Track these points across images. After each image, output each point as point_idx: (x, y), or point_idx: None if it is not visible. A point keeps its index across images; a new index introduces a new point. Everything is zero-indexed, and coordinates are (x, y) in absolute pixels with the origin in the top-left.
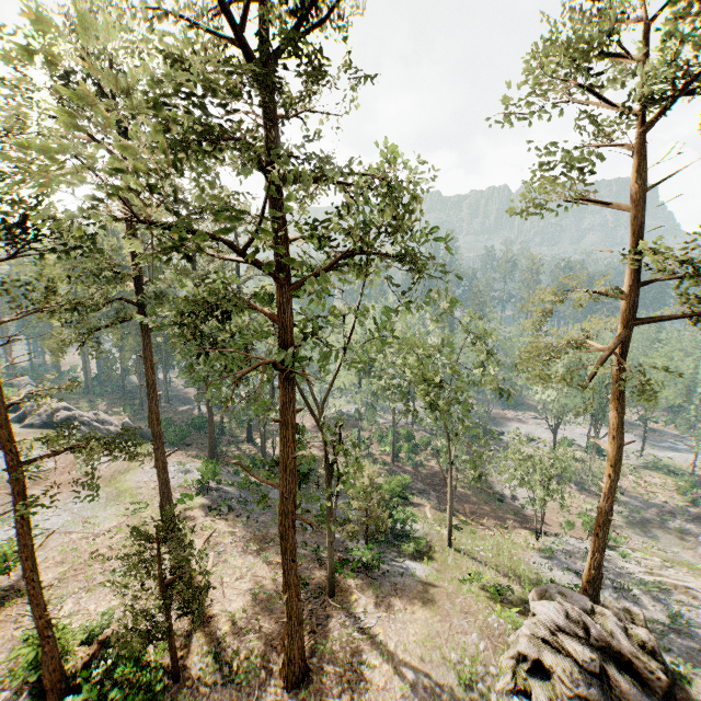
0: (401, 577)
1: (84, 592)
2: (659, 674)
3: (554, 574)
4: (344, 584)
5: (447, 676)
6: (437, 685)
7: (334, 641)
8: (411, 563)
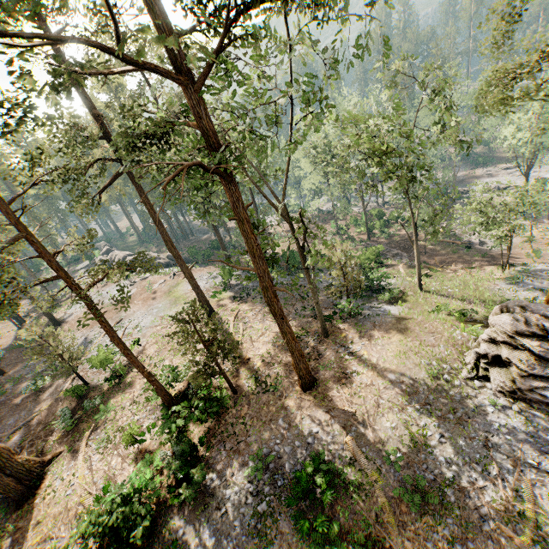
0: (378, 317)
1: (173, 356)
2: None
3: (518, 294)
4: (335, 328)
5: (418, 374)
6: (411, 380)
7: (332, 362)
8: (387, 307)
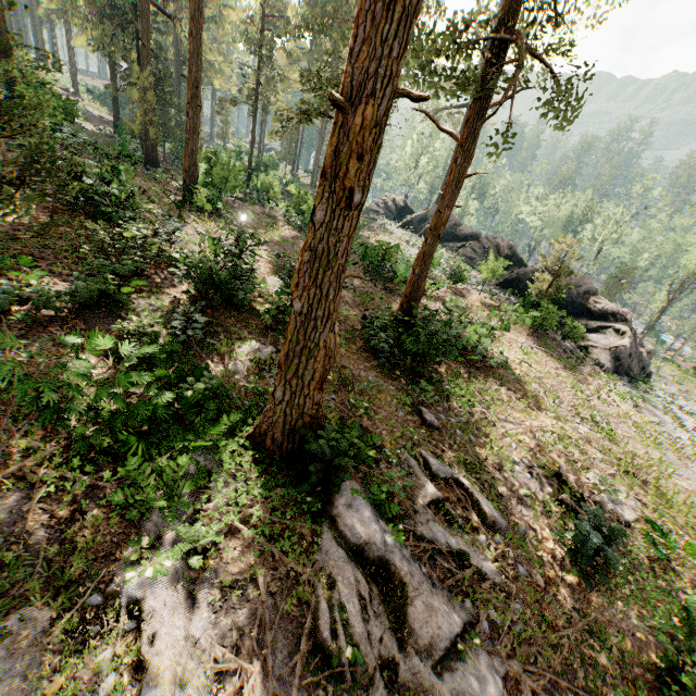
0: None
1: None
2: (400, 204)
3: None
4: None
5: None
6: None
7: None
8: None
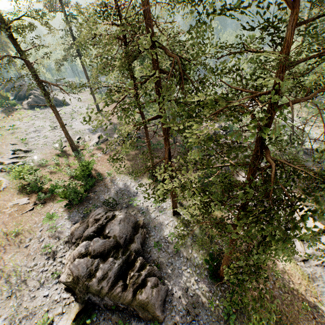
0: None
1: None
2: (0, 84)
3: None
4: None
5: None
6: None
7: None
8: None
